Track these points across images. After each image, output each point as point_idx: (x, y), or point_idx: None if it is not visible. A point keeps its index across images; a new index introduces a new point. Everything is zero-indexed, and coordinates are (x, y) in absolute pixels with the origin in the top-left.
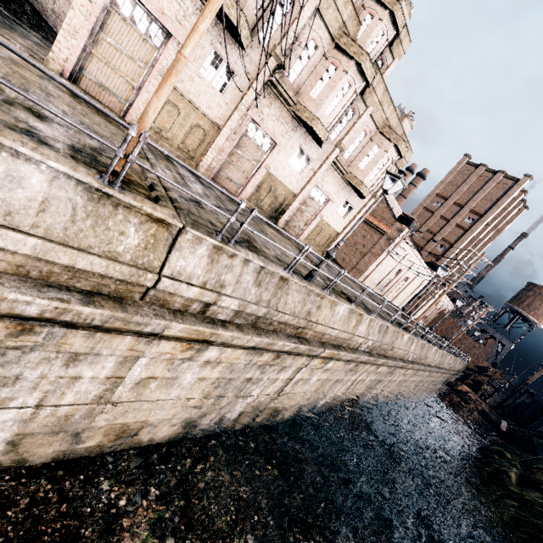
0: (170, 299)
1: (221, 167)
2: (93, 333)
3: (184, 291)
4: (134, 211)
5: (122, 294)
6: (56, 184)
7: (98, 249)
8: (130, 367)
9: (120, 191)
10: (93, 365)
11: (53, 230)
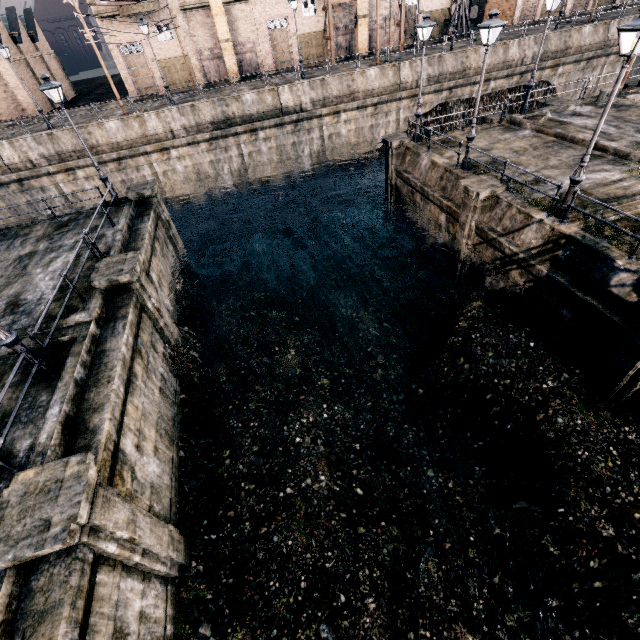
0: (609, 44)
1: (573, 4)
2: (597, 59)
3: (614, 38)
4: (600, 25)
5: (599, 48)
6: (589, 29)
7: (596, 38)
8: (602, 70)
9: (598, 23)
10: (596, 71)
11: (590, 38)
